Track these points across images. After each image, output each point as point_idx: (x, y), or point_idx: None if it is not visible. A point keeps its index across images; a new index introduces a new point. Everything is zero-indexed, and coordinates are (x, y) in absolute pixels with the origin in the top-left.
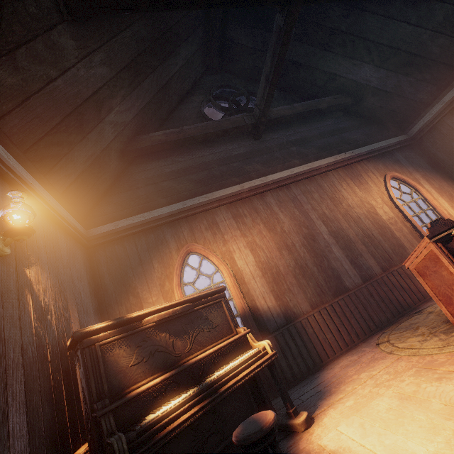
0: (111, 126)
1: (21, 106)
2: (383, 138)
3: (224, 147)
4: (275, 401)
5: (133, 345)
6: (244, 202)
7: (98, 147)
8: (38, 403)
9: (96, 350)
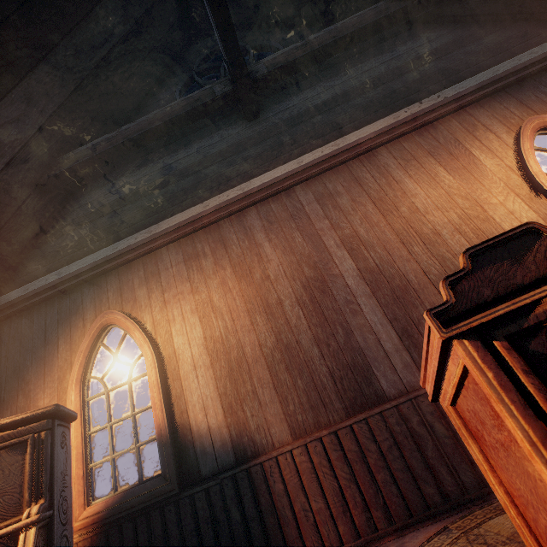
0: None
1: None
2: (528, 48)
3: (198, 145)
4: None
5: None
6: (208, 232)
7: None
8: None
9: None
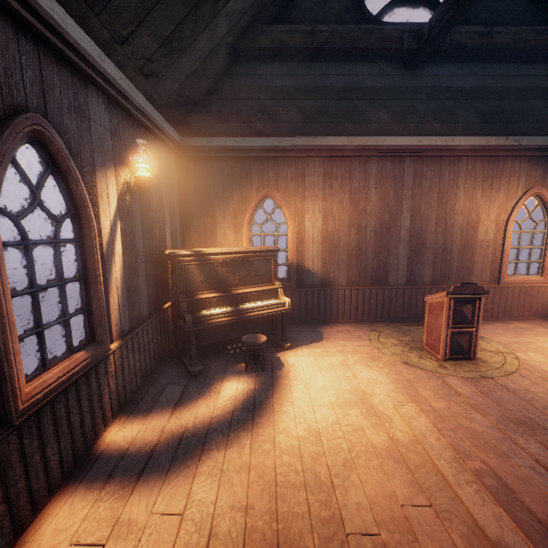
0: (226, 19)
1: (142, 24)
2: None
3: (360, 68)
4: None
5: (203, 271)
6: (343, 161)
7: (207, 47)
8: (150, 282)
9: (182, 267)
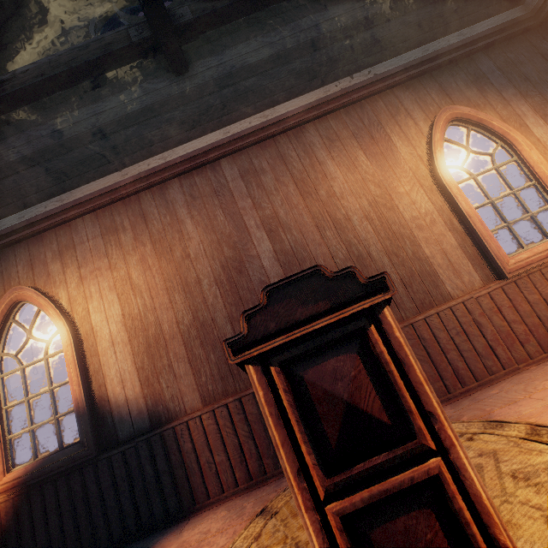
0: None
1: None
2: (460, 27)
3: (118, 98)
4: None
5: None
6: (127, 204)
7: None
8: None
9: None
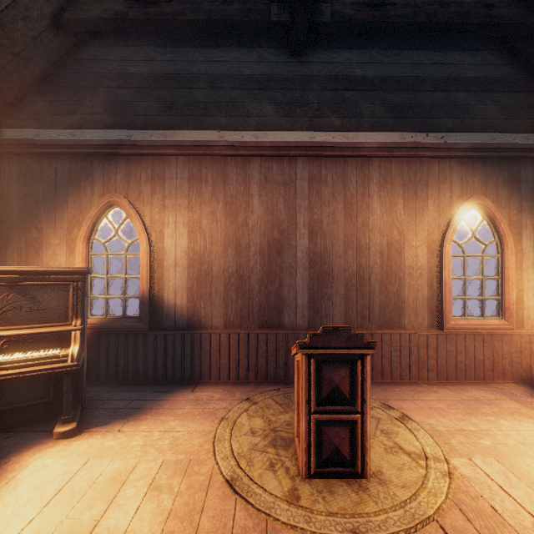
0: None
1: None
2: (532, 127)
3: (234, 54)
4: (124, 389)
5: None
6: (215, 161)
7: None
8: None
9: None
